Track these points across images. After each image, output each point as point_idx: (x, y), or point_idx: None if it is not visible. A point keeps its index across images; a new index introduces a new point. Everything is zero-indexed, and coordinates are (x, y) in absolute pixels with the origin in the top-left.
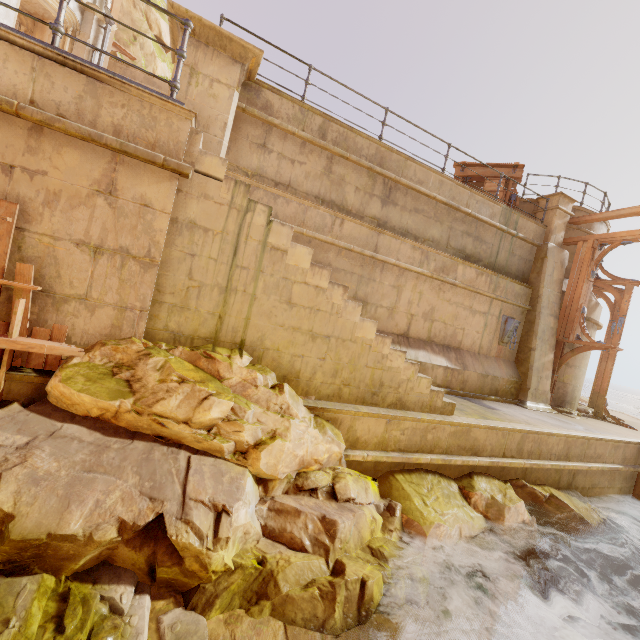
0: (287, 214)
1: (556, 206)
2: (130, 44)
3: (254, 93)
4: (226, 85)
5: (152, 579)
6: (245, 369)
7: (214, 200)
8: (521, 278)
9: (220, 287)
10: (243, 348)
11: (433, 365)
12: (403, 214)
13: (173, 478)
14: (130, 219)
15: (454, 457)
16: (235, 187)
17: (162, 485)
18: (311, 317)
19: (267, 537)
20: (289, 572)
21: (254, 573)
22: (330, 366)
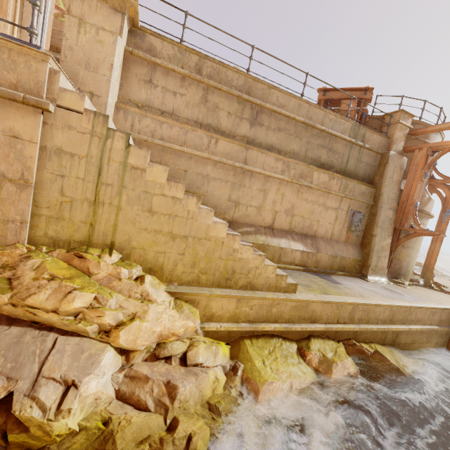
0: (171, 136)
1: (398, 121)
2: None
3: (139, 38)
4: (110, 32)
5: (7, 441)
6: (111, 266)
7: (77, 130)
8: (367, 180)
9: (89, 201)
10: (113, 248)
11: (292, 250)
12: (268, 132)
13: (35, 358)
14: (3, 149)
15: (294, 325)
16: (95, 118)
17: (22, 365)
18: (170, 222)
19: (119, 399)
20: (128, 431)
21: (97, 433)
22: (189, 259)
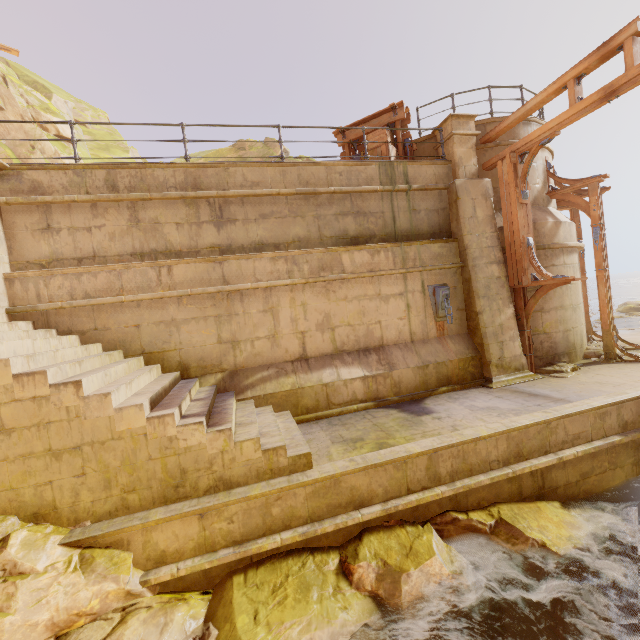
0: (99, 288)
1: (450, 133)
2: (30, 155)
3: (15, 180)
4: None
5: None
6: None
7: None
8: (440, 233)
9: None
10: None
11: (345, 381)
12: (248, 227)
13: None
14: None
15: (322, 524)
16: None
17: None
18: (42, 434)
19: None
20: None
21: None
22: (96, 478)
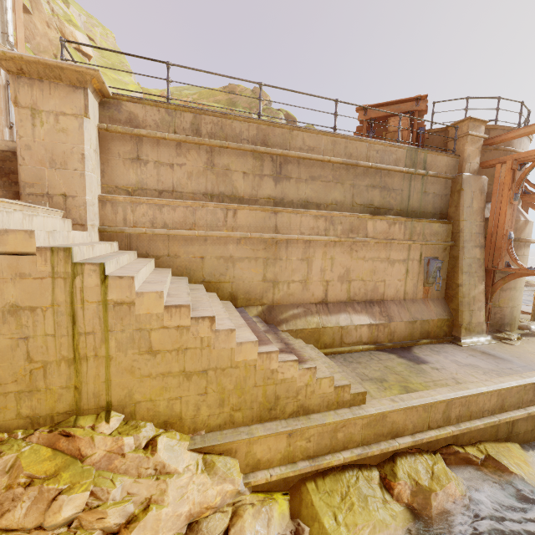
0: (176, 220)
1: (466, 133)
2: None
3: (114, 109)
4: (73, 115)
5: None
6: (110, 438)
7: (32, 276)
8: (439, 215)
9: (67, 359)
10: (111, 409)
11: (356, 326)
12: (299, 186)
13: None
14: None
15: (371, 448)
16: (53, 256)
17: None
18: (180, 358)
19: None
20: None
21: None
22: (214, 397)
